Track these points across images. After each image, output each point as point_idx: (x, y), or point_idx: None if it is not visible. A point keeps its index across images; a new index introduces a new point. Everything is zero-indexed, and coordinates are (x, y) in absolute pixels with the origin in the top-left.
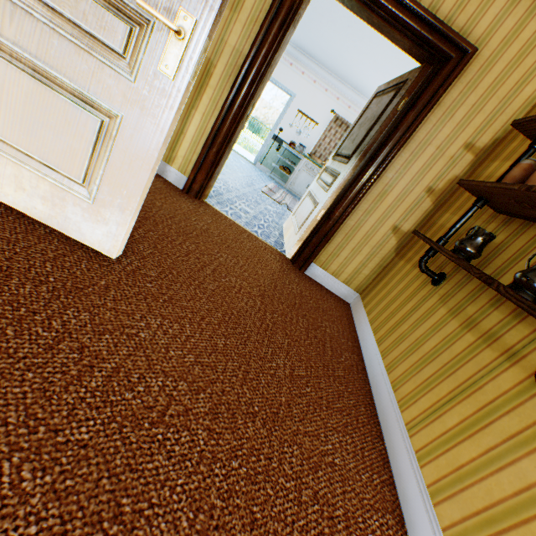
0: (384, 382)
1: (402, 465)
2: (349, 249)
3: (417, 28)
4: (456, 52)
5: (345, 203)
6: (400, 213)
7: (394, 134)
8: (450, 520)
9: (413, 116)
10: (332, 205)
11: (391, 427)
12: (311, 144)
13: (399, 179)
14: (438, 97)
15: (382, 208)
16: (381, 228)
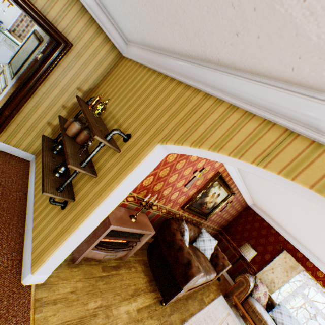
0: (32, 203)
1: (28, 234)
2: (23, 133)
3: (37, 18)
4: (63, 41)
5: (12, 107)
6: (51, 116)
7: (37, 74)
8: (34, 245)
9: (46, 68)
10: (3, 107)
11: (29, 221)
12: (10, 21)
13: (46, 99)
14: (58, 62)
15: (39, 112)
16: (41, 122)
